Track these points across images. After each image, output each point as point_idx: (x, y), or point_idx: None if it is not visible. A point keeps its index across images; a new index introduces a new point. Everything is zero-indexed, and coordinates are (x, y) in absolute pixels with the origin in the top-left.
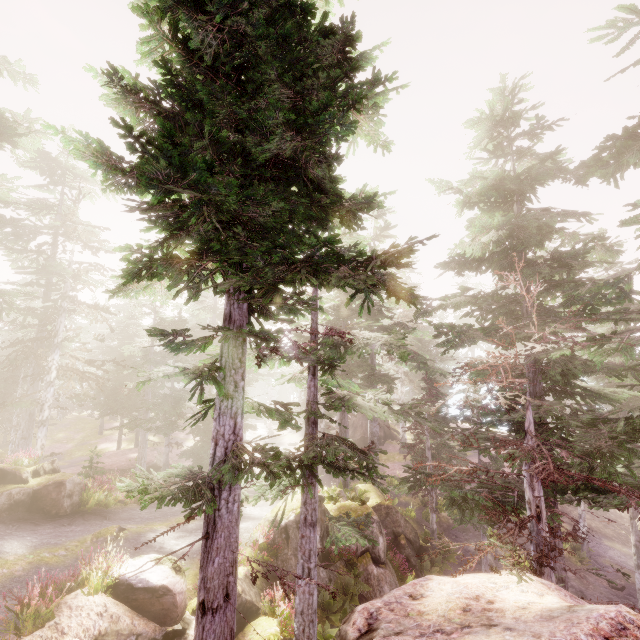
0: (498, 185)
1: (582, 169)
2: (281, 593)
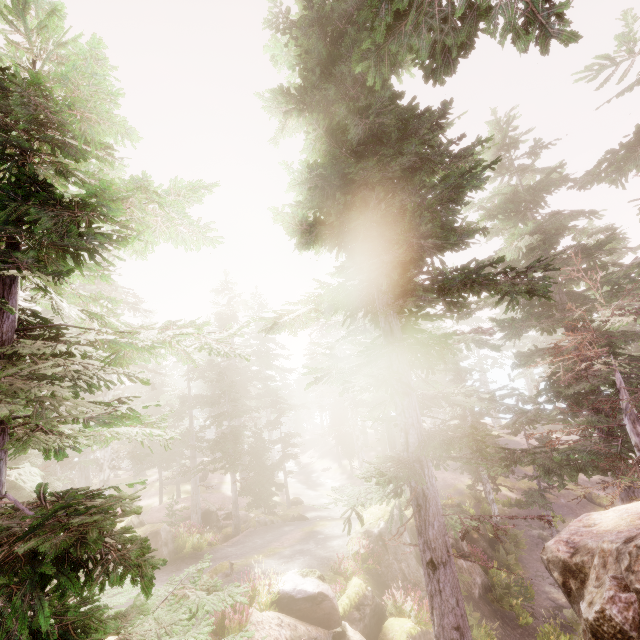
0: (515, 198)
1: (587, 177)
2: (400, 593)
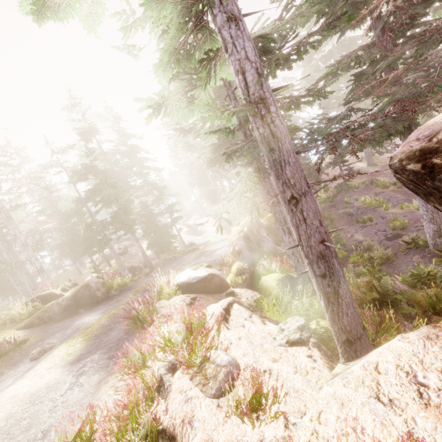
0: None
1: None
2: (266, 262)
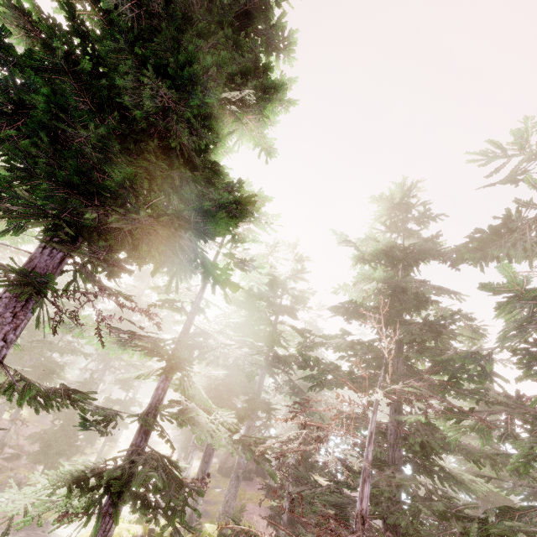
0: (387, 250)
1: (455, 253)
2: None
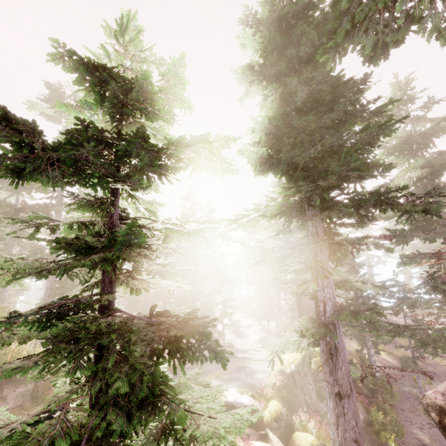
0: (409, 141)
1: None
2: (304, 416)
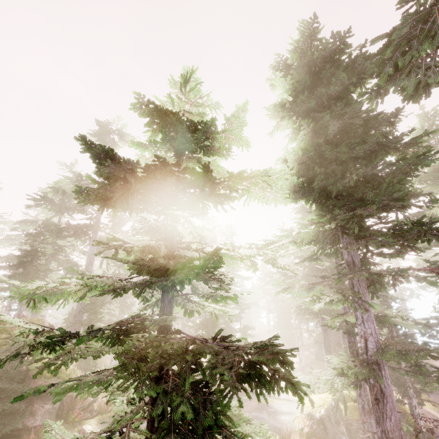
0: None
1: None
2: None
